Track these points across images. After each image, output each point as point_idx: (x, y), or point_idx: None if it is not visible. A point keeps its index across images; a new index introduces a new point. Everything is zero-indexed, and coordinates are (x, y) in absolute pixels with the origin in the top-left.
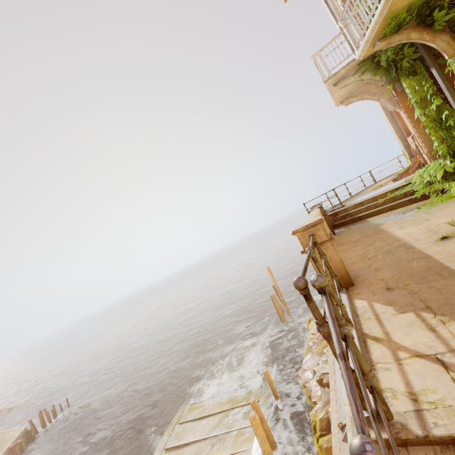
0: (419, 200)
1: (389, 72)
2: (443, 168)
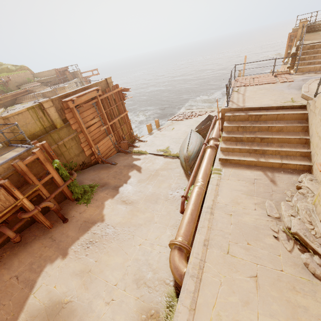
0: None
1: None
2: None
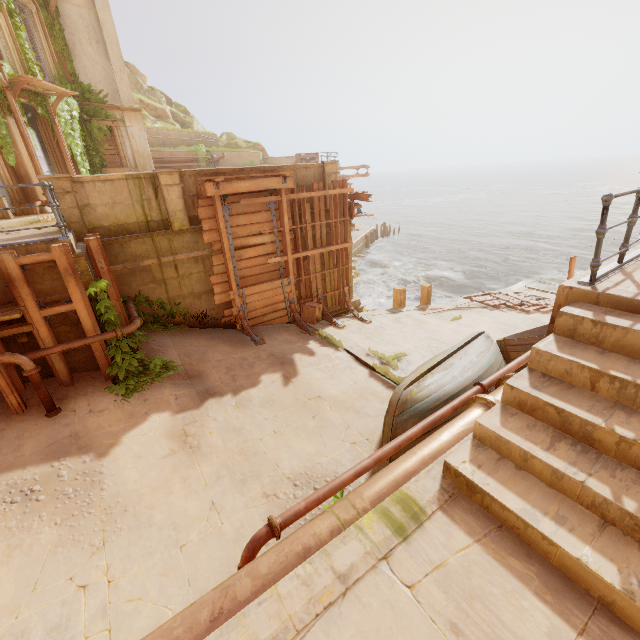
0: None
1: None
2: None
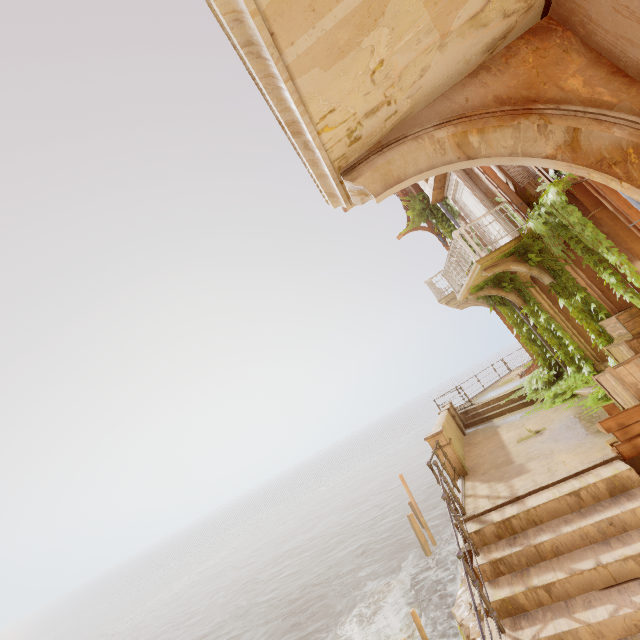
0: (530, 404)
1: (488, 299)
2: (542, 378)
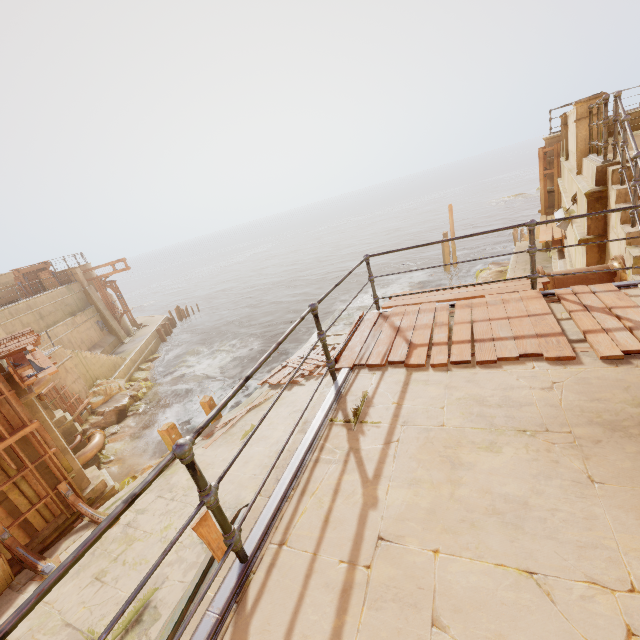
0: None
1: None
2: None
